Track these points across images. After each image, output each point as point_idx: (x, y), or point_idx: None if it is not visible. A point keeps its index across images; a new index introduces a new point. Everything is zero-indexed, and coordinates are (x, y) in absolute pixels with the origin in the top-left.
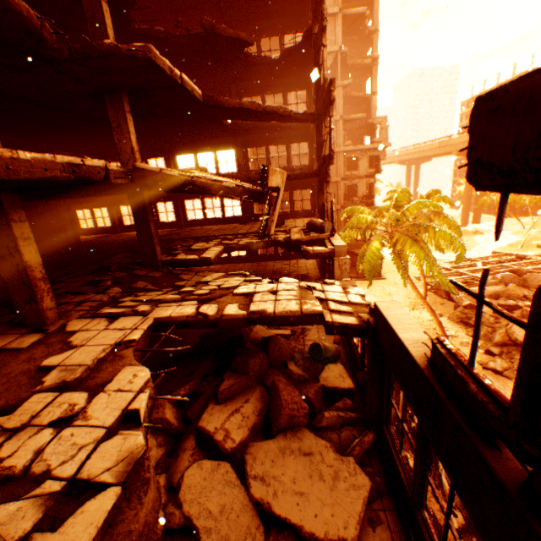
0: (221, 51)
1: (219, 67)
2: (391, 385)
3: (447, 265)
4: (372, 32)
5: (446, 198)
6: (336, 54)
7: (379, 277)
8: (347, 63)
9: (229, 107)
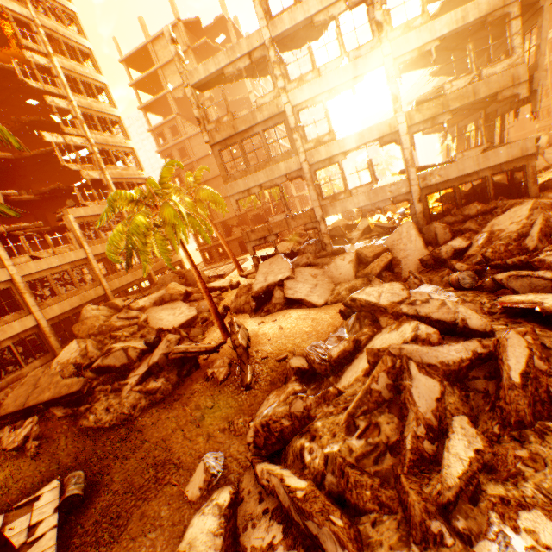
0: (41, 126)
1: (55, 131)
2: None
3: None
4: None
5: None
6: None
7: None
8: None
9: (30, 156)
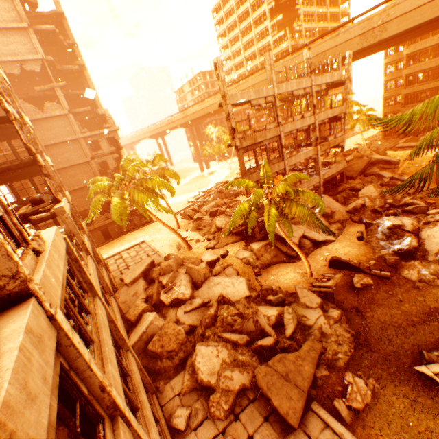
0: None
1: None
2: (72, 270)
3: (193, 199)
4: (72, 45)
5: (163, 158)
6: (43, 61)
7: (152, 221)
8: (57, 68)
9: None
